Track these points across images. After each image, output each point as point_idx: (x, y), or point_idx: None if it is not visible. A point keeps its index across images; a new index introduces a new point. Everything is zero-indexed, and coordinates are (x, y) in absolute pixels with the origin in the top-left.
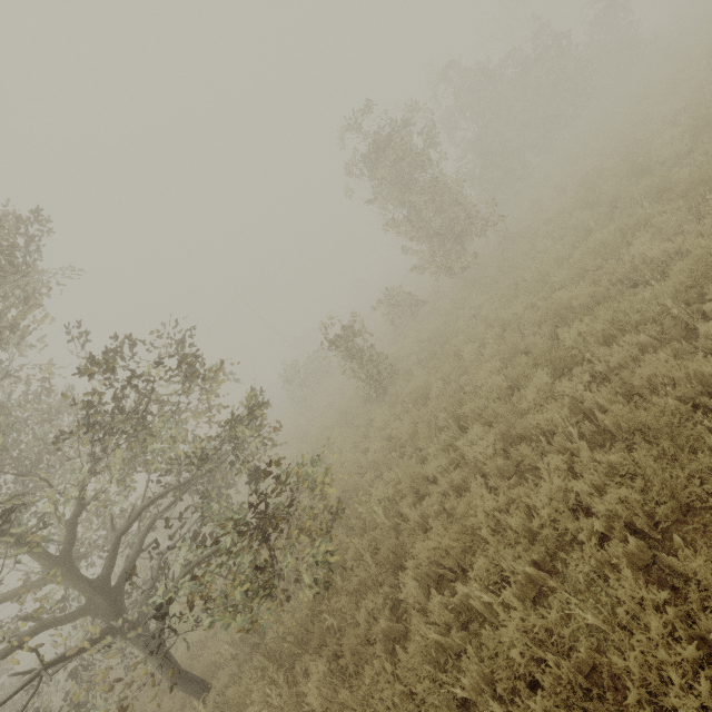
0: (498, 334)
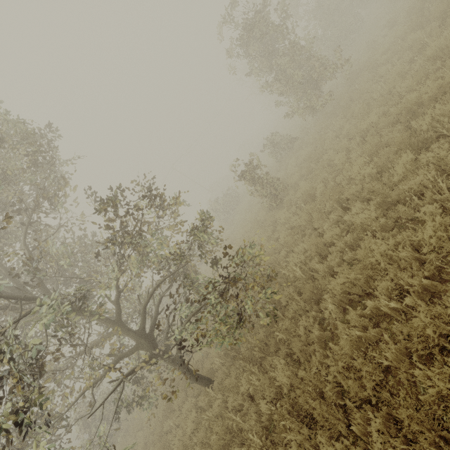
0: (360, 141)
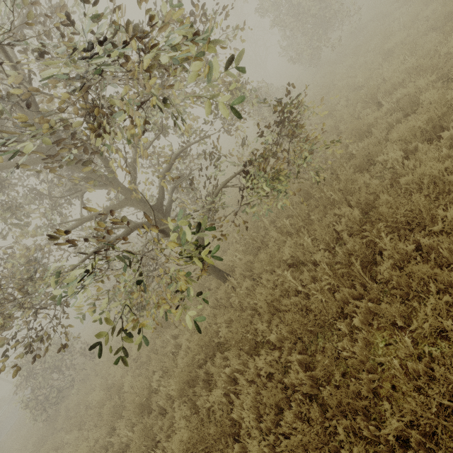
0: (381, 63)
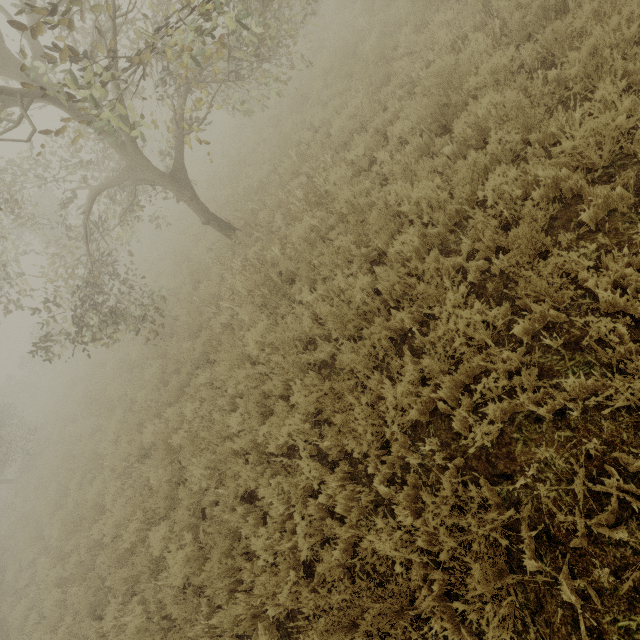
0: None
